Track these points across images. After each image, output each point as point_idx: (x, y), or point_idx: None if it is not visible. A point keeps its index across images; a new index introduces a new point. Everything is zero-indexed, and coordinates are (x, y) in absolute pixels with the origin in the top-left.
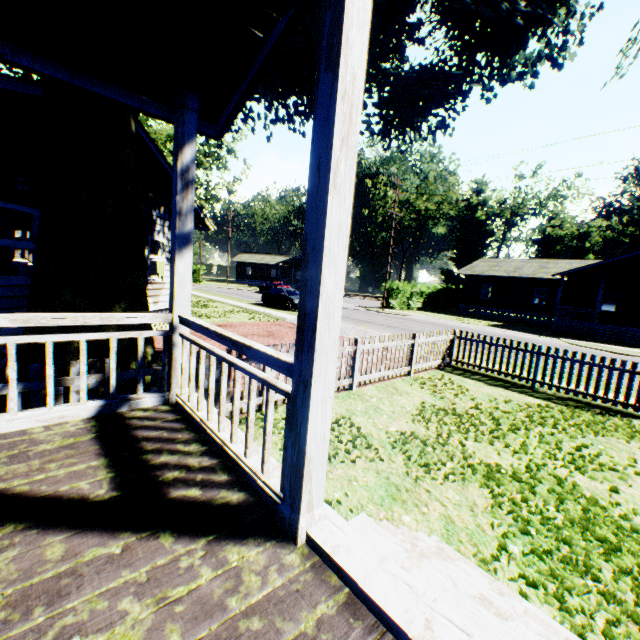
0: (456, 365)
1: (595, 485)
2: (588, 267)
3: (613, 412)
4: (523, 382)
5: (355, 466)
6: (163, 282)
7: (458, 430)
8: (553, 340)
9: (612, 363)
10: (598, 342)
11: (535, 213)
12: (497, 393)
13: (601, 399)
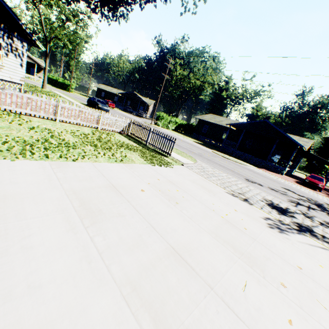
0: (130, 135)
1: (92, 149)
2: (240, 124)
3: (161, 154)
4: (145, 143)
5: (4, 123)
6: (2, 65)
7: (74, 134)
8: (208, 149)
9: (166, 136)
10: (229, 155)
11: (248, 100)
12: (125, 141)
13: (161, 150)
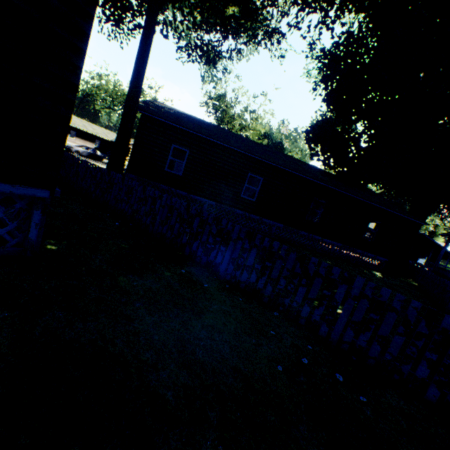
0: None
1: None
2: None
3: None
4: None
5: None
6: None
7: None
8: None
9: None
10: None
11: None
12: None
13: None
